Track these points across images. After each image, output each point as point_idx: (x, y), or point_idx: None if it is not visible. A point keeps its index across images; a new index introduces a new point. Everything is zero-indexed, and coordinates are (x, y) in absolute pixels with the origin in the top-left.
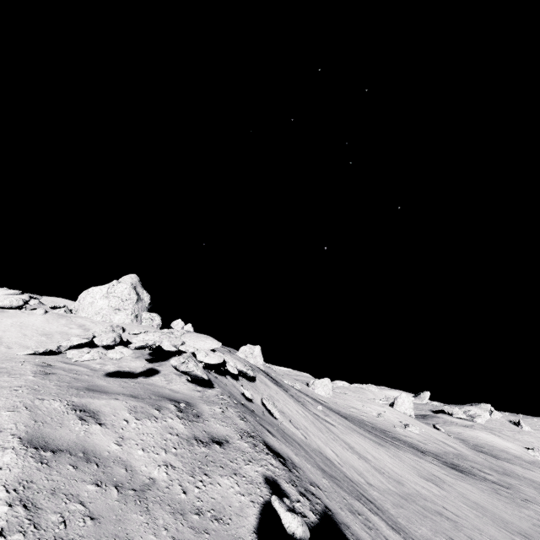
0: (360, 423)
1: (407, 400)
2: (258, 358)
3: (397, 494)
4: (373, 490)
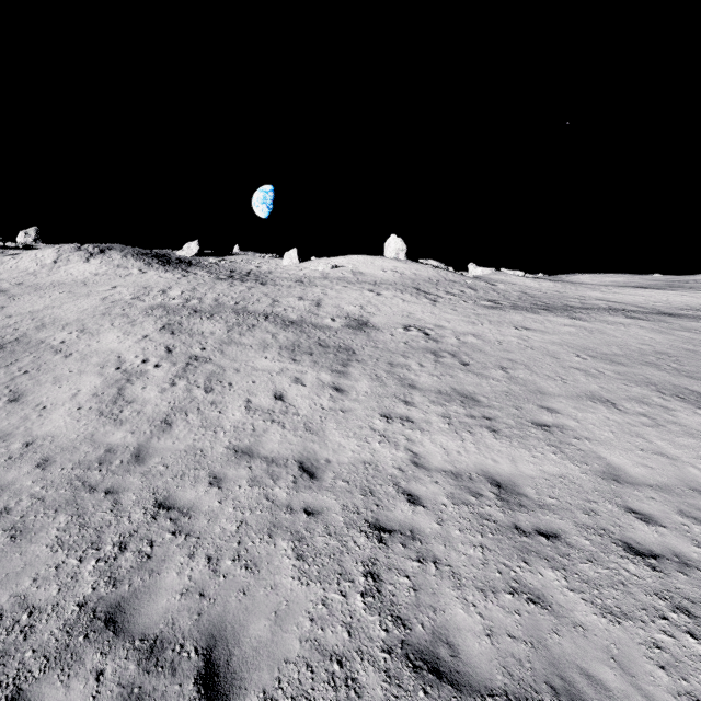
0: (231, 271)
1: (395, 241)
2: (194, 249)
3: (25, 271)
4: (3, 268)
